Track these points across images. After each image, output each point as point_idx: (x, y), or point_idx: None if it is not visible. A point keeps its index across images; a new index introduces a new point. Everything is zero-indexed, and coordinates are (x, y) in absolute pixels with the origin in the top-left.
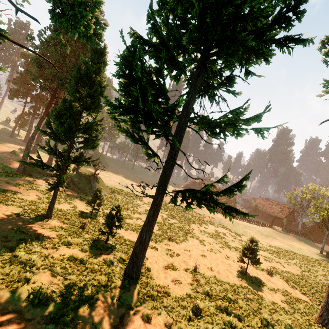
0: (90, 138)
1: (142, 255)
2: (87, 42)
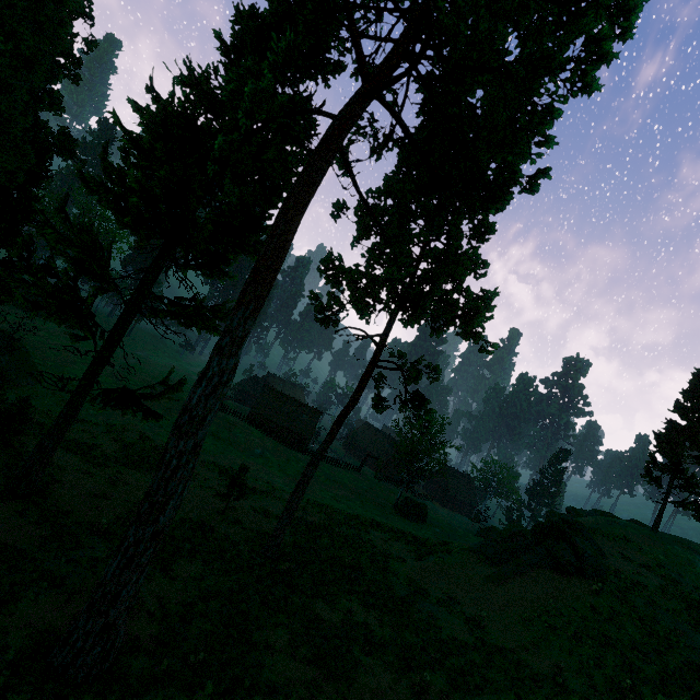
0: None
1: (38, 467)
2: None
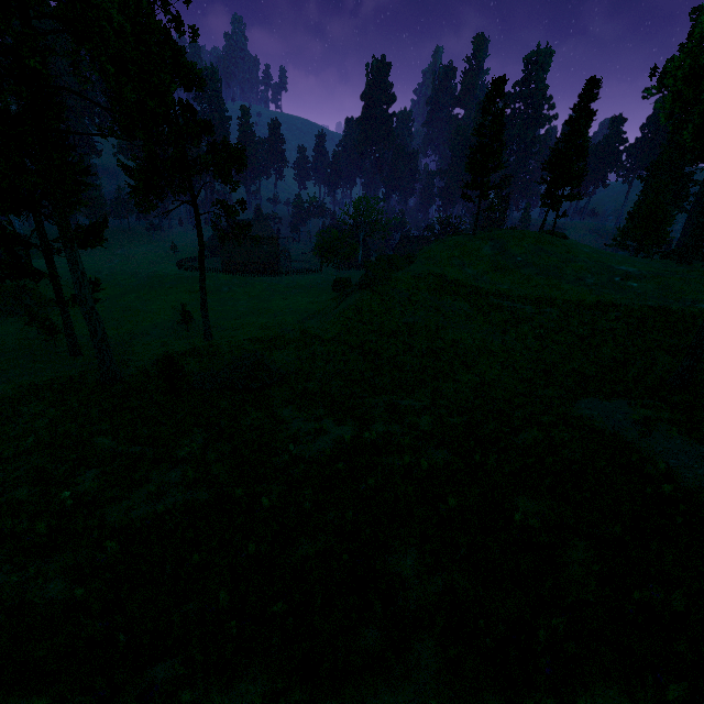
0: None
1: (73, 342)
2: None
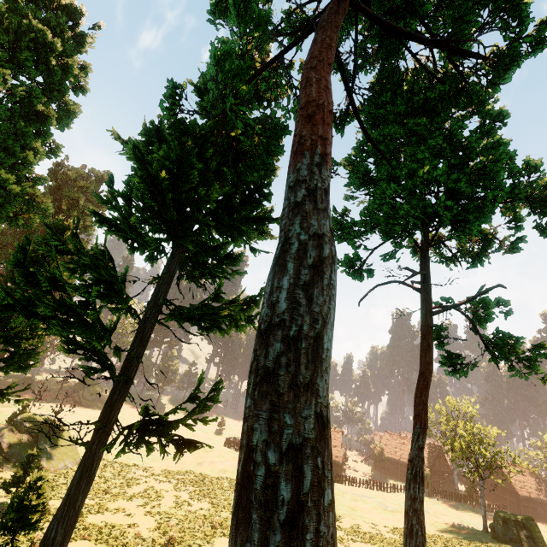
0: (18, 351)
1: None
2: (11, 224)
